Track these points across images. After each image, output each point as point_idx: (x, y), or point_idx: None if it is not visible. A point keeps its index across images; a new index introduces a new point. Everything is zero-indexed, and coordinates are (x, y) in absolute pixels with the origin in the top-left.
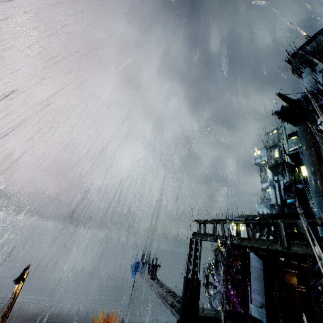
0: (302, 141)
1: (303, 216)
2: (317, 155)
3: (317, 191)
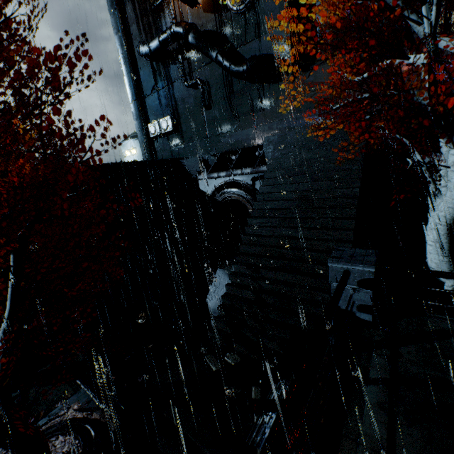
0: None
1: None
2: (125, 25)
3: (132, 94)
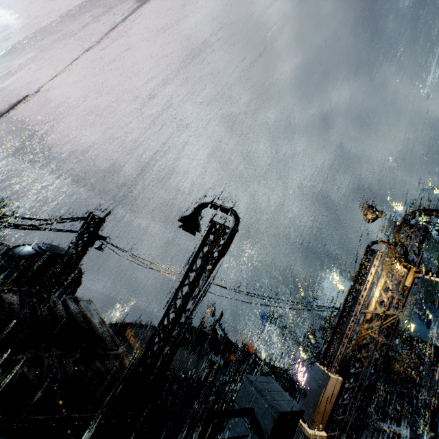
0: None
1: (436, 344)
2: None
3: None
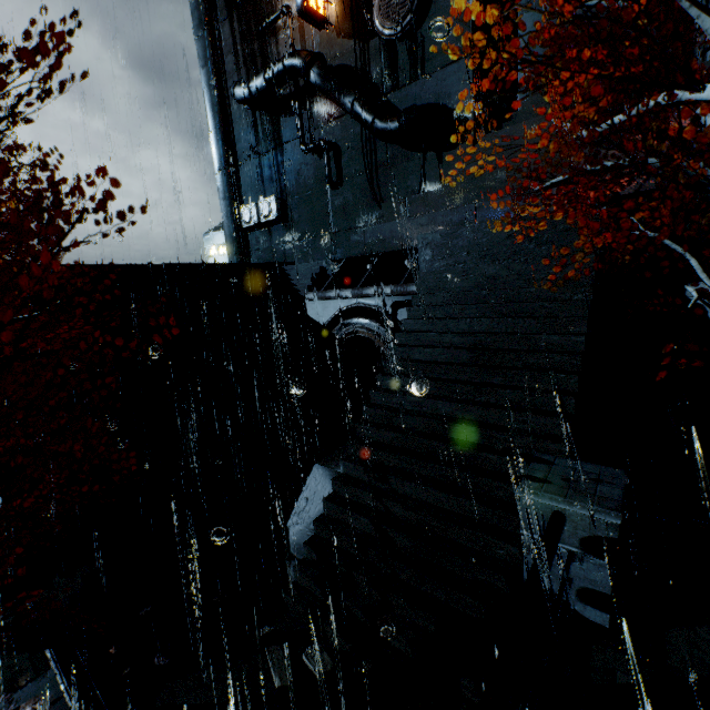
0: (192, 4)
1: None
2: (218, 55)
3: (220, 159)
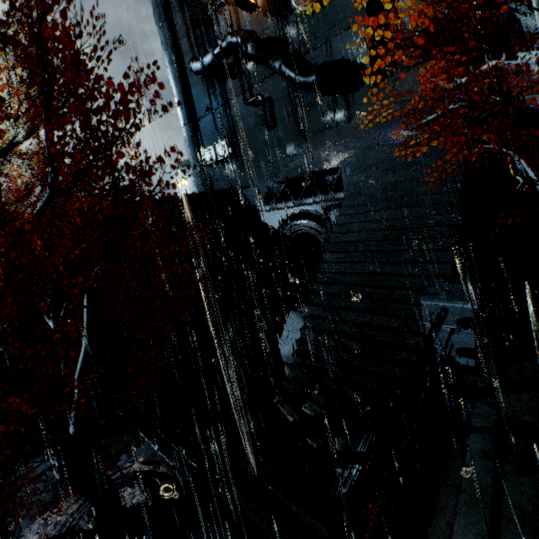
0: (153, 3)
1: None
2: (175, 40)
3: (184, 117)
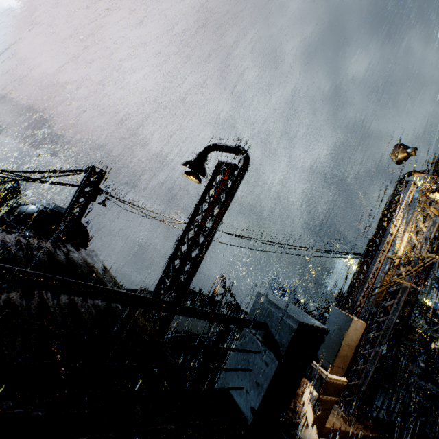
0: None
1: None
2: None
3: None
